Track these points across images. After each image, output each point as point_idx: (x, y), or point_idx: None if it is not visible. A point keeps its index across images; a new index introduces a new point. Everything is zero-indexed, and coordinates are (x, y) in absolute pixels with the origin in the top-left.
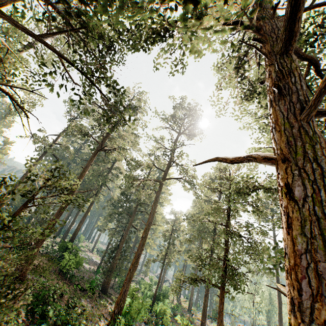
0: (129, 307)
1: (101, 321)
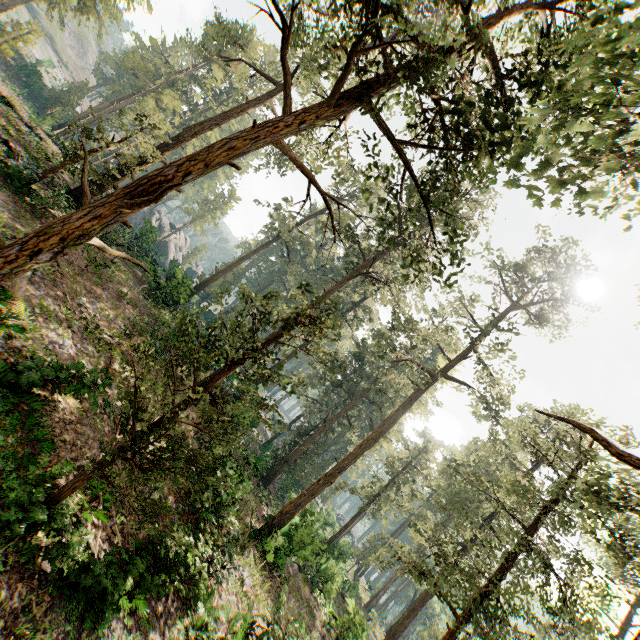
0: (293, 530)
1: (252, 518)
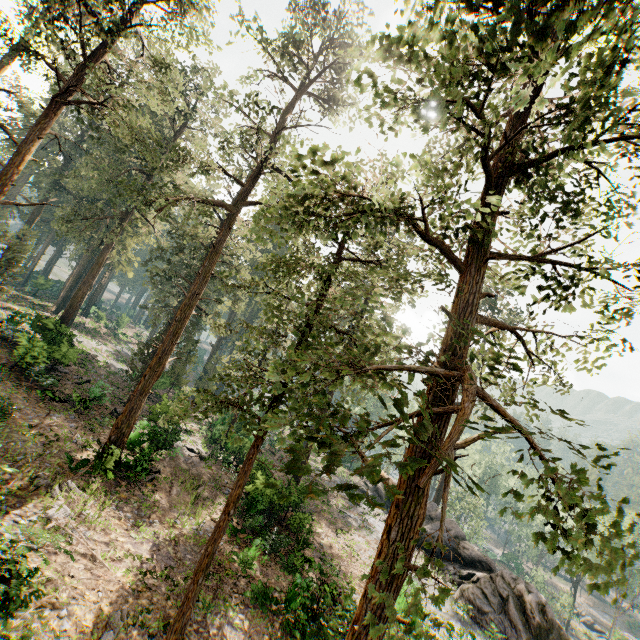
0: (143, 435)
1: (88, 450)
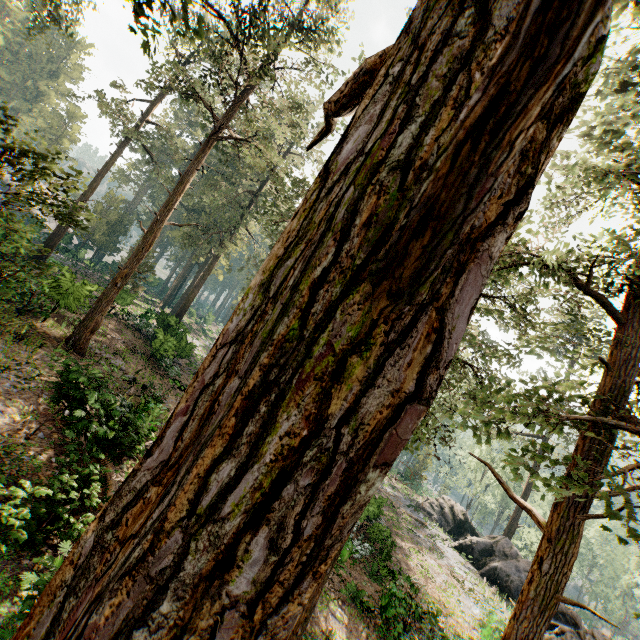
0: None
1: None
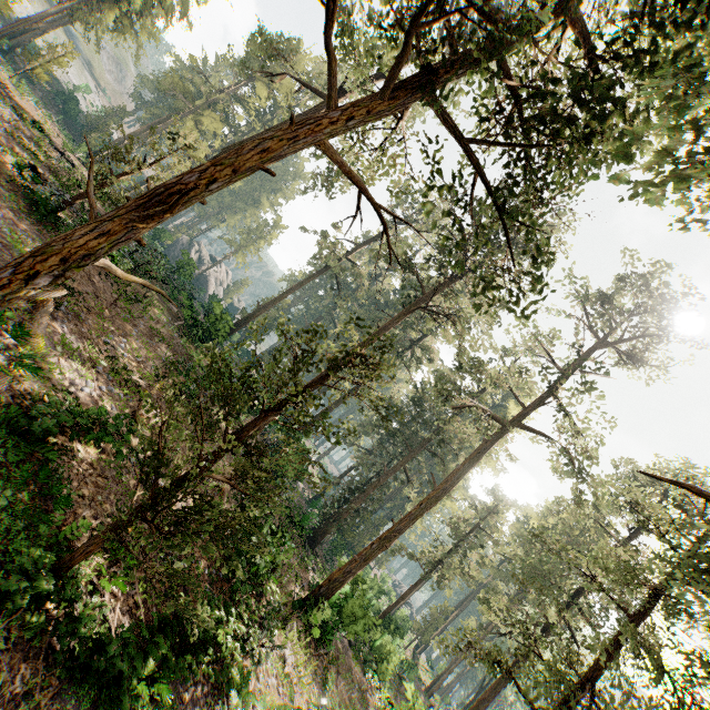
0: (342, 601)
1: (296, 586)
